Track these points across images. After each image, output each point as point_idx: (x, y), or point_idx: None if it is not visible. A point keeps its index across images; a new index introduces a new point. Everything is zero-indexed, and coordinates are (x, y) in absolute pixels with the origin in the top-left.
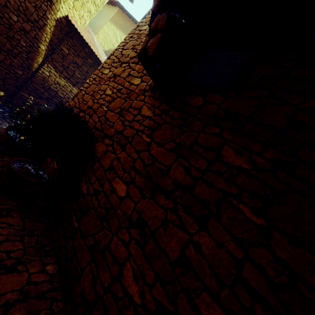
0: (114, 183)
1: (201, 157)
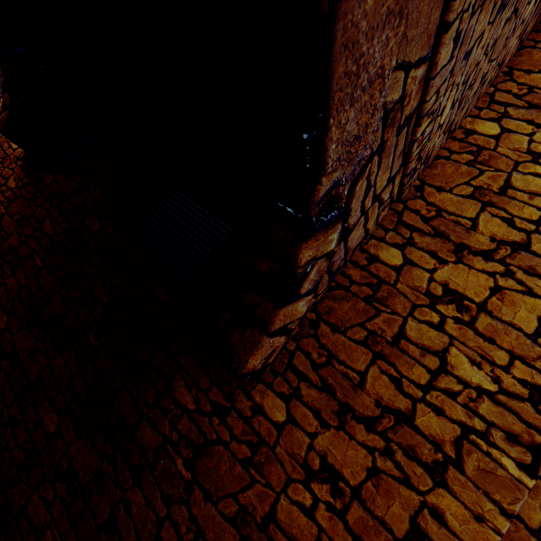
0: None
1: (31, 227)
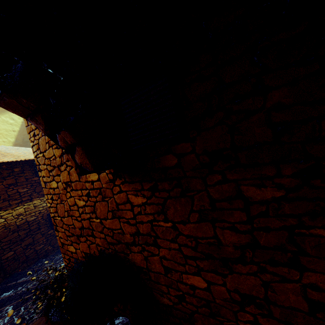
0: (186, 280)
1: (232, 211)
